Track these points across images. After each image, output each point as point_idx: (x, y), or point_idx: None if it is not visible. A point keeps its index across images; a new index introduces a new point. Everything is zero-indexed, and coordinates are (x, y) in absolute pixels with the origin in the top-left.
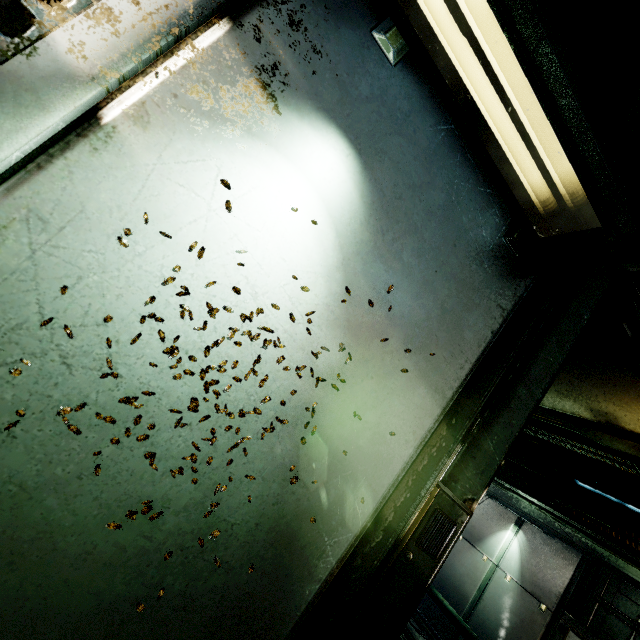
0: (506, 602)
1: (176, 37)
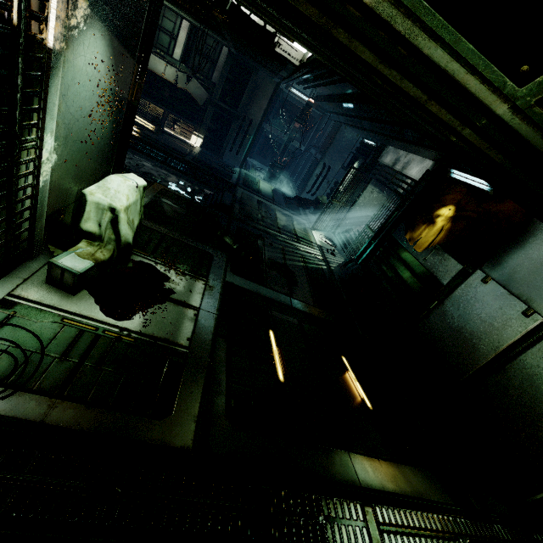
0: None
1: (67, 11)
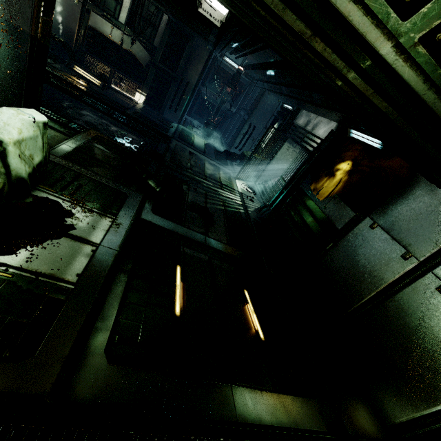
0: (57, 4)
1: None
